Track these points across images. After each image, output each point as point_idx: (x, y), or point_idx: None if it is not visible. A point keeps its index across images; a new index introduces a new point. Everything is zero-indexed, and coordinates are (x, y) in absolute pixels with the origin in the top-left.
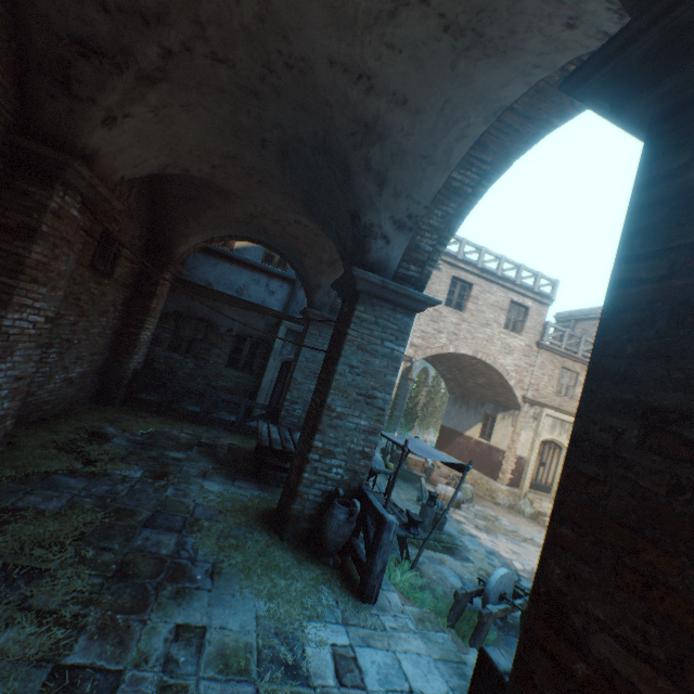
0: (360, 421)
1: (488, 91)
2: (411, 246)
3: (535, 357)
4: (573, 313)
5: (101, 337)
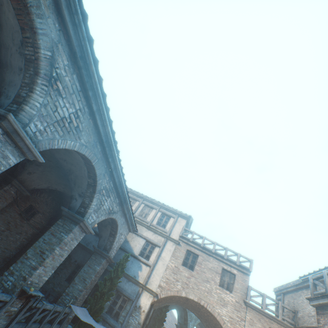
0: (33, 262)
1: (79, 159)
2: (83, 202)
3: (244, 312)
4: (279, 287)
5: (14, 243)
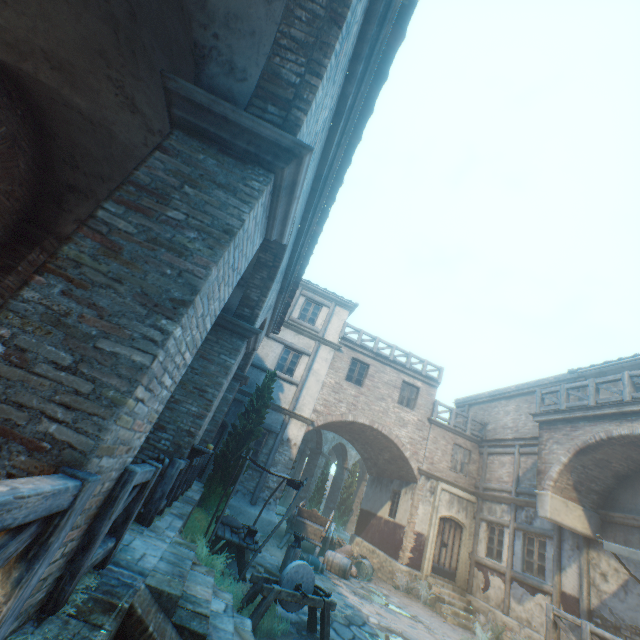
0: (192, 407)
1: None
2: (245, 296)
3: (428, 431)
4: (465, 399)
5: None
